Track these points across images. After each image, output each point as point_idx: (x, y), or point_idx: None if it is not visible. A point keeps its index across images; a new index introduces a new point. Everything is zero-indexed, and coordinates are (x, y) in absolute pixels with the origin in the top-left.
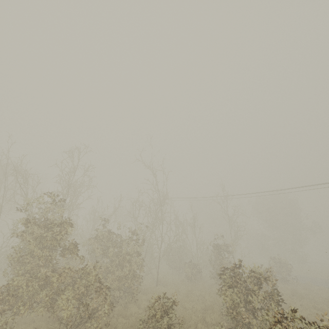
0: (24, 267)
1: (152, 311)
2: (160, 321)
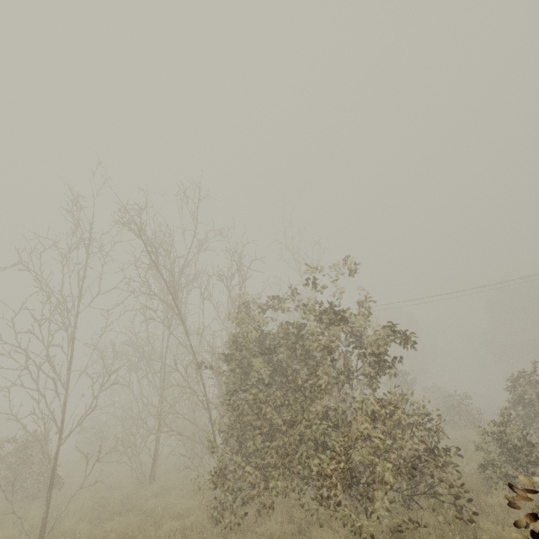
0: (285, 415)
1: (514, 441)
2: (532, 450)
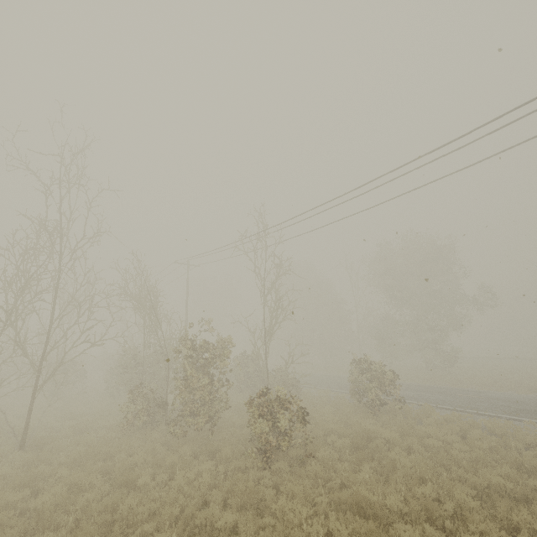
0: None
1: None
2: None
